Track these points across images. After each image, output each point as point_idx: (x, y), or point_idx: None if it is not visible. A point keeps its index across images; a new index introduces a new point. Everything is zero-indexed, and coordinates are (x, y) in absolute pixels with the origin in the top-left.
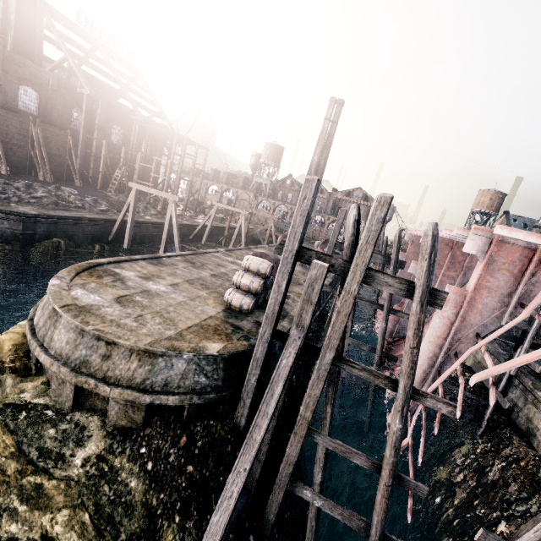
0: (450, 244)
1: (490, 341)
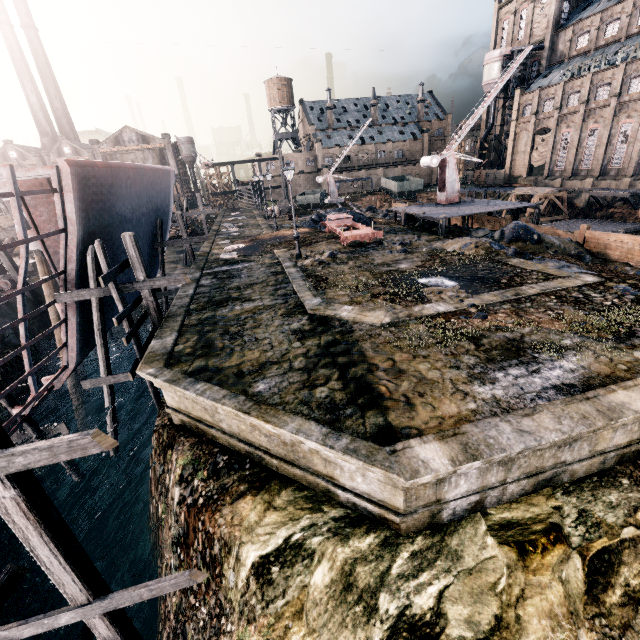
0: (45, 186)
1: (192, 283)
